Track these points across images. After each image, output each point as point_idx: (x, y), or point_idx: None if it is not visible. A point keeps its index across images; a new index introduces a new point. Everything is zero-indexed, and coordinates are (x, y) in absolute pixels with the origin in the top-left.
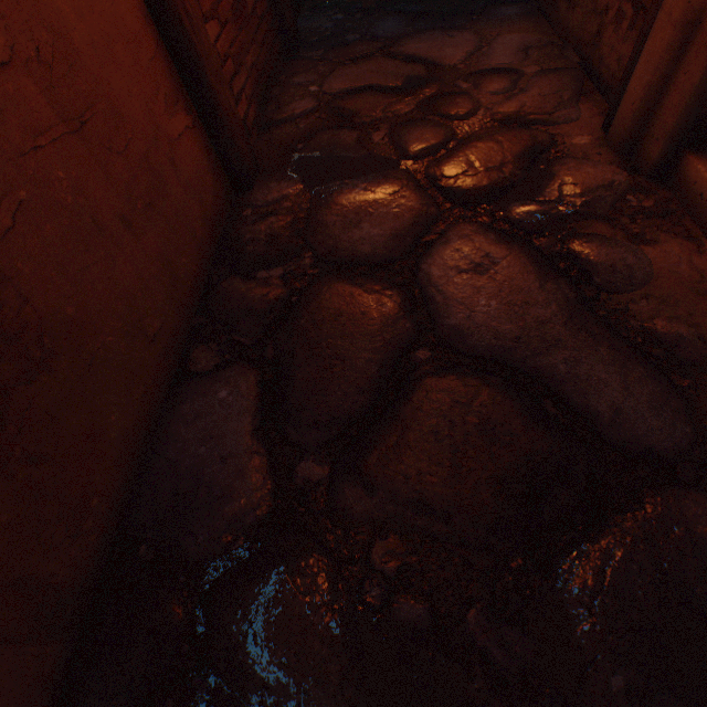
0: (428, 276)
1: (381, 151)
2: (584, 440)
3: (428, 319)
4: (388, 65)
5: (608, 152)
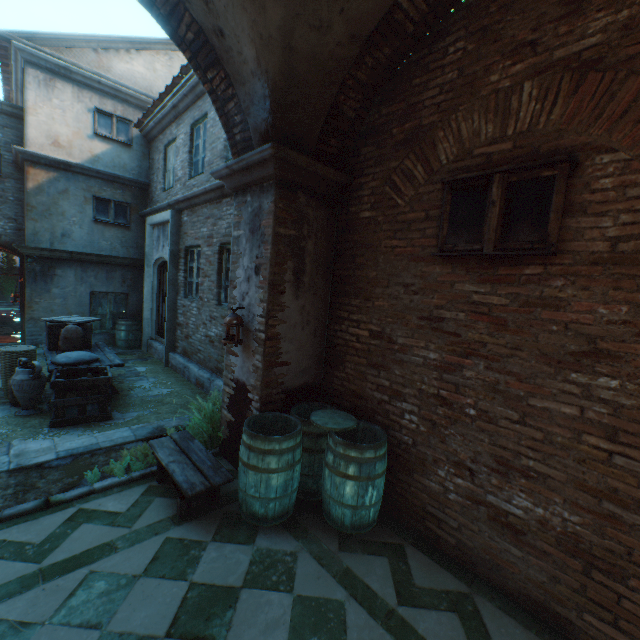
0: None
1: None
2: None
3: None
4: None
5: None
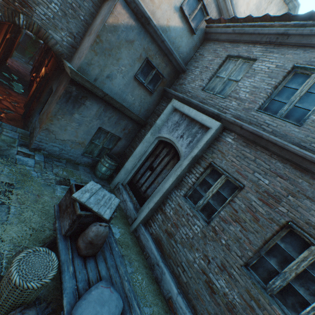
0: (2, 101)
1: (1, 94)
2: (10, 109)
3: (1, 102)
4: (5, 90)
5: (23, 106)
